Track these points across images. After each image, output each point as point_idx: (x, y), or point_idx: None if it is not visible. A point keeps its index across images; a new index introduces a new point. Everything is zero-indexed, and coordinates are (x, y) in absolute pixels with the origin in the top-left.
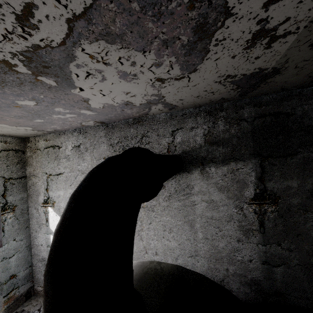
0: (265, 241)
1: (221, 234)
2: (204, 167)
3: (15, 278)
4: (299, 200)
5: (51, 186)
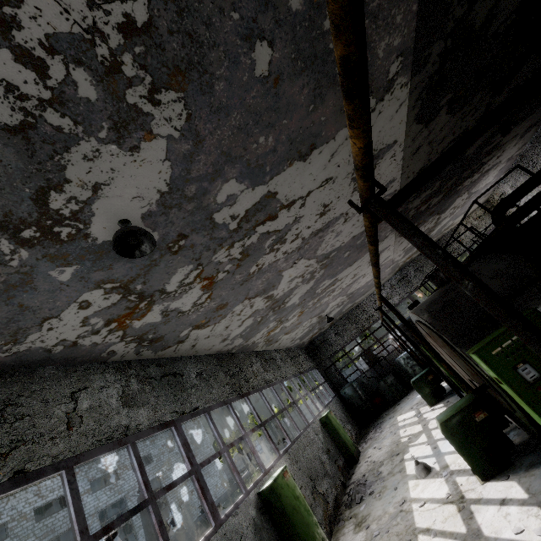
0: None
1: None
2: None
3: None
4: None
5: None
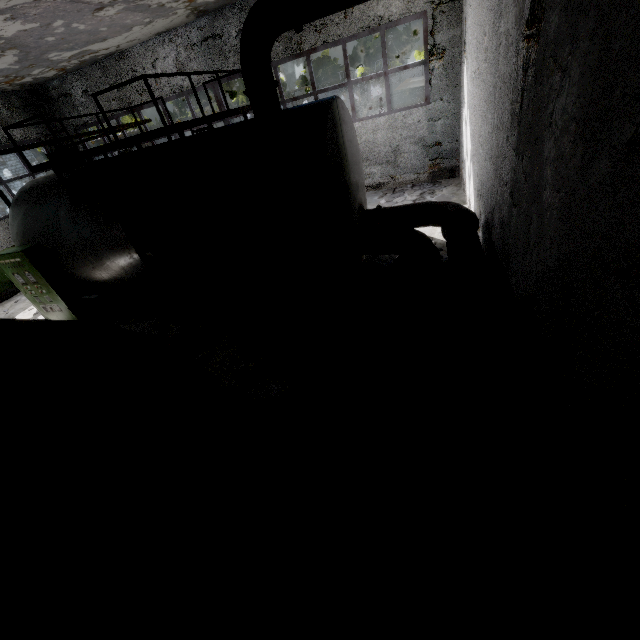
0: (517, 146)
1: (502, 121)
2: None
3: (440, 147)
4: (556, 19)
5: (466, 12)
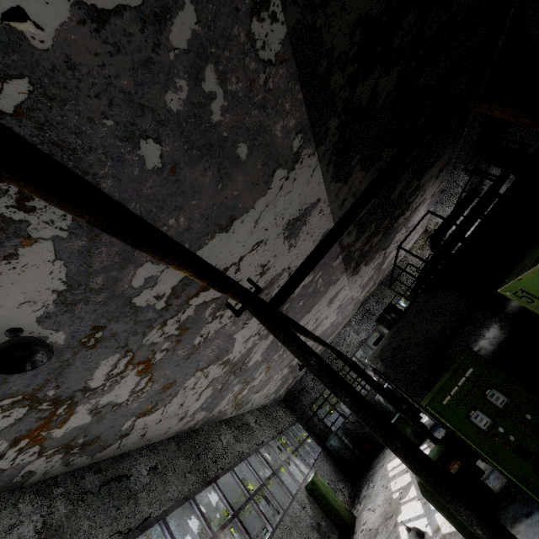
0: None
1: None
2: (483, 184)
3: None
4: None
5: None
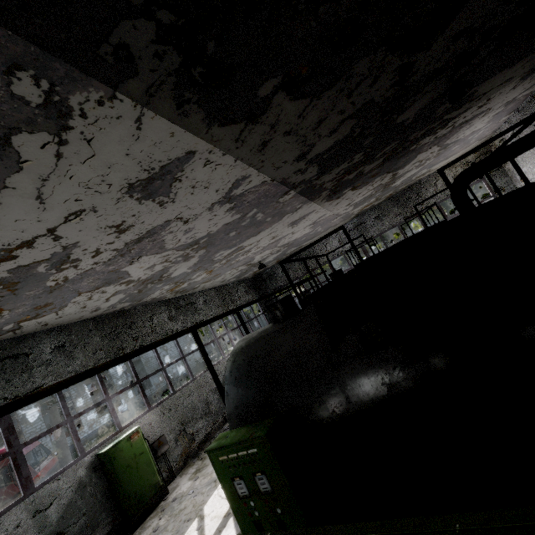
0: None
1: None
2: None
3: None
4: None
5: None
